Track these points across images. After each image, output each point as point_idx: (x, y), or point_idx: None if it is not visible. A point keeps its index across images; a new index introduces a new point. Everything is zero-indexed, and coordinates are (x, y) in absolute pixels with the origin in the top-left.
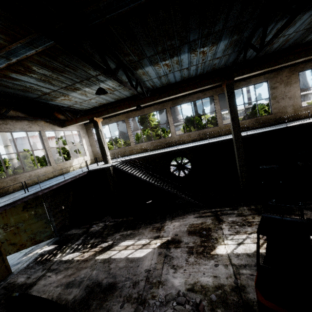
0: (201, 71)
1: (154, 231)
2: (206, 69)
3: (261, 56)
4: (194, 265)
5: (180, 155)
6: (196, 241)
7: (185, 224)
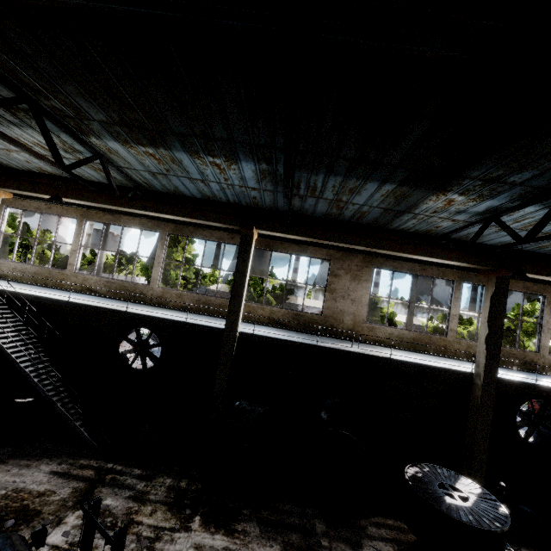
0: (235, 199)
1: None
2: (244, 199)
3: (332, 220)
4: None
5: (148, 326)
6: None
7: (6, 486)
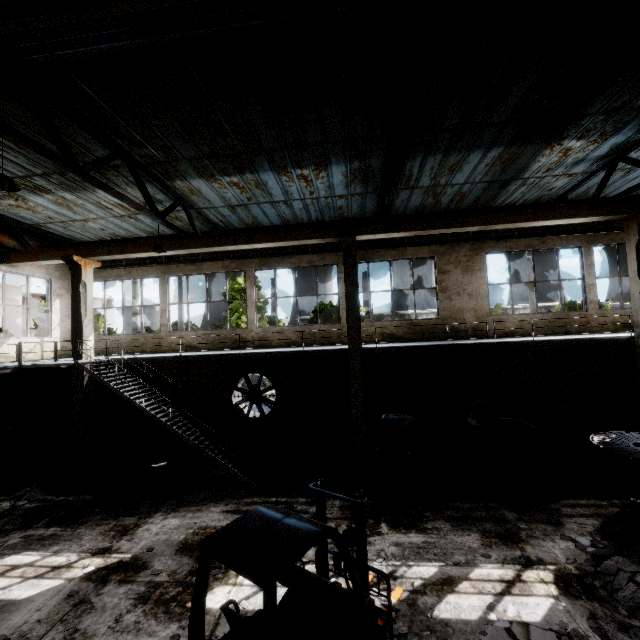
0: (318, 216)
1: (109, 534)
2: (328, 214)
3: (427, 214)
4: (124, 633)
5: (257, 370)
6: (180, 570)
7: (190, 527)
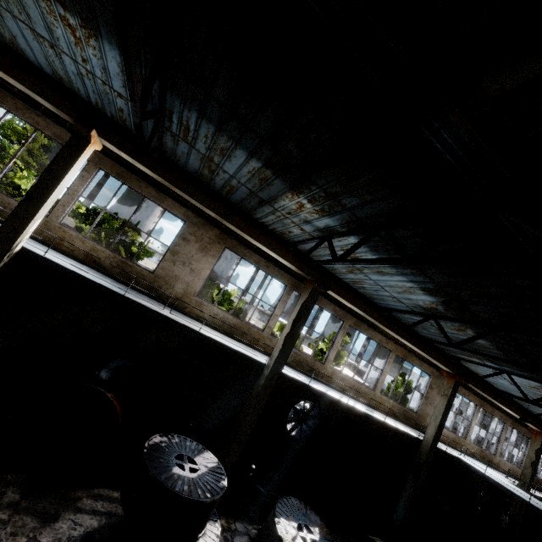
0: (98, 101)
1: None
2: (110, 107)
3: (204, 184)
4: None
5: None
6: None
7: None
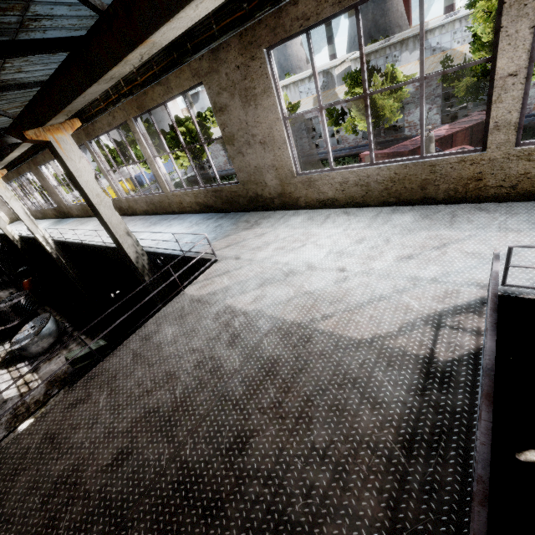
0: None
1: None
2: None
3: None
4: None
5: None
6: None
7: None
